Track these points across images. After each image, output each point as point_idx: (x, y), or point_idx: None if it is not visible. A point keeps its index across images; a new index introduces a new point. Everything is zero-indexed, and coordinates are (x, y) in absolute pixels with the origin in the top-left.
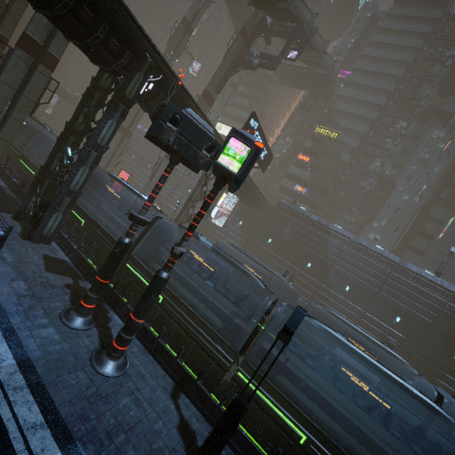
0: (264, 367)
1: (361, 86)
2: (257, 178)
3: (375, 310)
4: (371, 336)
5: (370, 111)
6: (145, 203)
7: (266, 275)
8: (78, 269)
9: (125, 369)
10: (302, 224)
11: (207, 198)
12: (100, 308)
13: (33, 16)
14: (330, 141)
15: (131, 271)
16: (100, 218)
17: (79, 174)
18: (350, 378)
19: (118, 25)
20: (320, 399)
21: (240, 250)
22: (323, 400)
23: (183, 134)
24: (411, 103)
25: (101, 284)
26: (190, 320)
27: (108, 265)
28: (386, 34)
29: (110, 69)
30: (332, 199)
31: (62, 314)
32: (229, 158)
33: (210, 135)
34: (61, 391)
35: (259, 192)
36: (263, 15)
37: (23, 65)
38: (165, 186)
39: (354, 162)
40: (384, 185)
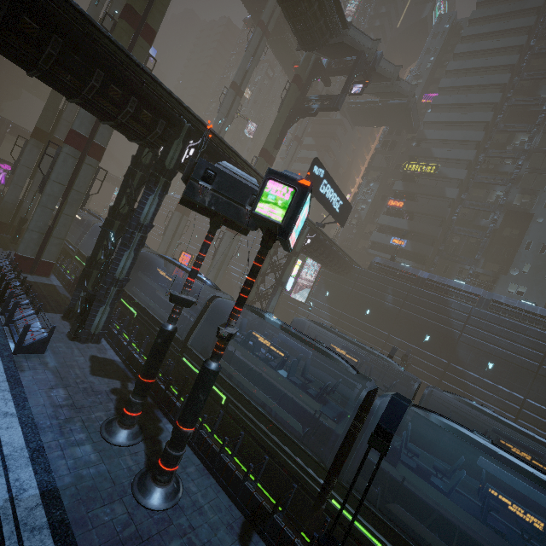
0: (374, 491)
1: (454, 106)
2: (340, 237)
3: (542, 394)
4: (538, 435)
5: (473, 132)
6: (187, 279)
7: (364, 357)
8: (128, 369)
9: (176, 498)
10: (407, 285)
11: (254, 261)
12: (151, 416)
13: (78, 112)
14: (427, 178)
15: (187, 366)
16: (153, 307)
17: (123, 259)
18: (507, 507)
19: (147, 96)
20: (470, 542)
21: (325, 327)
22: (474, 545)
23: (220, 191)
24: (529, 110)
25: (144, 385)
26: (261, 425)
27: (150, 360)
28: (474, 41)
29: (146, 142)
30: (444, 248)
31: (103, 426)
32: (269, 205)
33: (254, 187)
34: (90, 532)
35: (343, 252)
36: (316, 57)
37: (72, 160)
38: (233, 263)
39: (465, 197)
40: (515, 220)
